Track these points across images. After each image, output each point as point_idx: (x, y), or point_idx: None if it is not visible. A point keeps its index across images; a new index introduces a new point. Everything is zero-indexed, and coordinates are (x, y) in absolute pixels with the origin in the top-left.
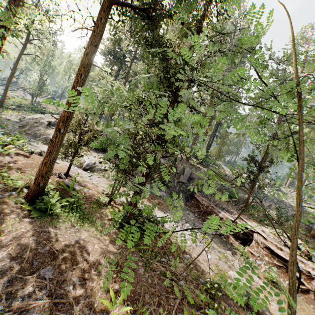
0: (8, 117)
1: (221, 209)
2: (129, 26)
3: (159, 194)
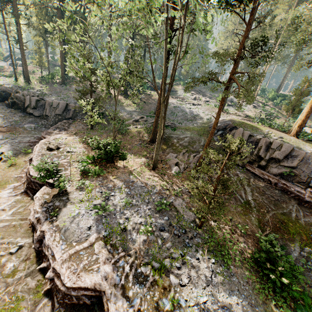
0: None
1: (57, 129)
2: None
3: (25, 126)
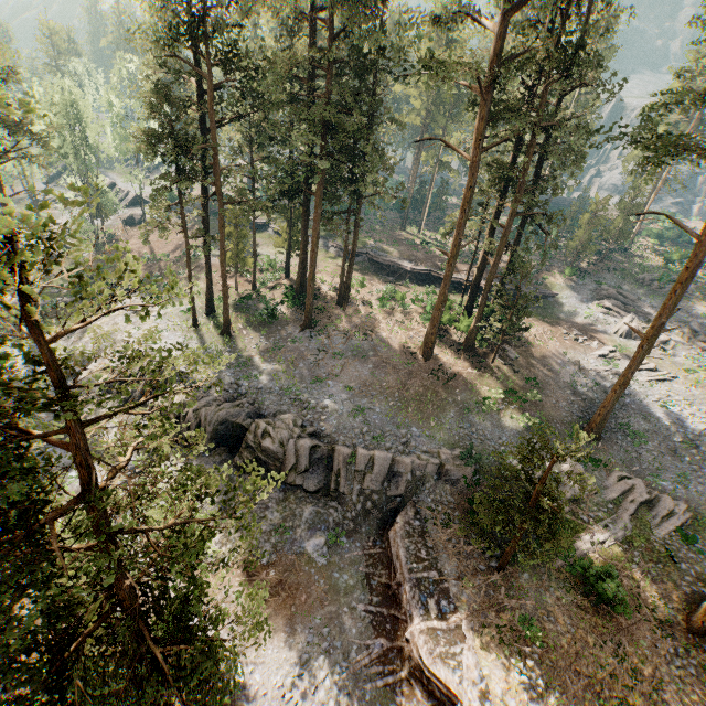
0: None
1: (426, 597)
2: (159, 48)
3: (307, 549)
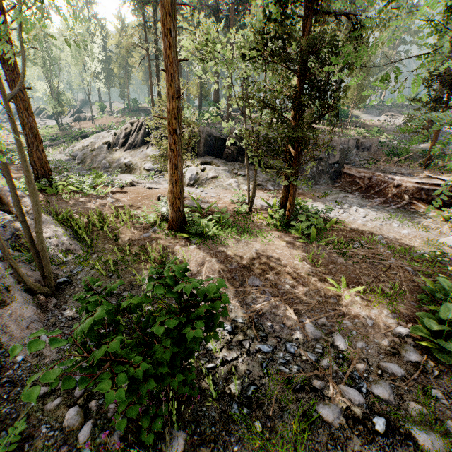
0: (55, 158)
1: (393, 174)
2: None
3: None
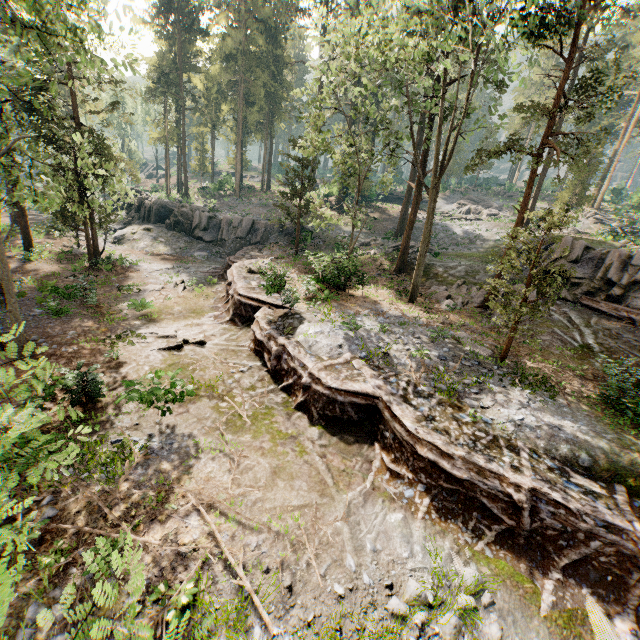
0: None
1: (246, 254)
2: (151, 19)
3: (195, 255)
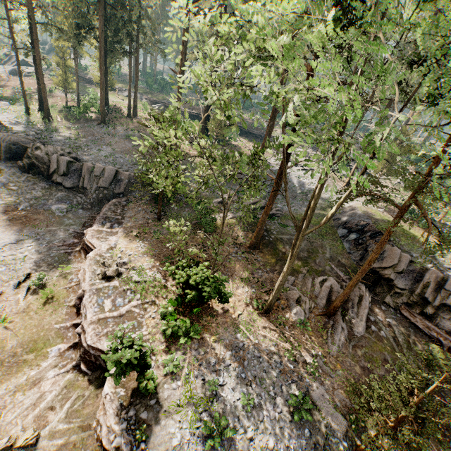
0: None
1: (107, 222)
2: None
3: (52, 208)
